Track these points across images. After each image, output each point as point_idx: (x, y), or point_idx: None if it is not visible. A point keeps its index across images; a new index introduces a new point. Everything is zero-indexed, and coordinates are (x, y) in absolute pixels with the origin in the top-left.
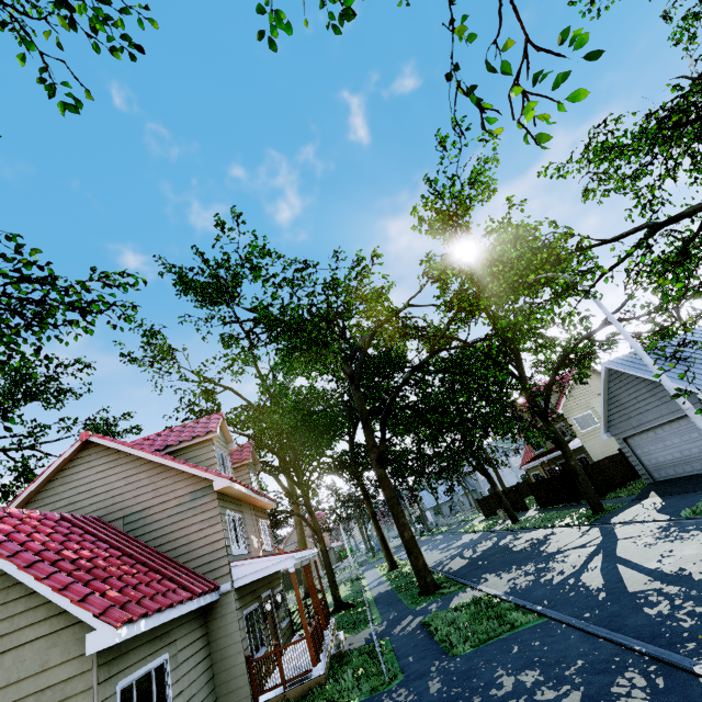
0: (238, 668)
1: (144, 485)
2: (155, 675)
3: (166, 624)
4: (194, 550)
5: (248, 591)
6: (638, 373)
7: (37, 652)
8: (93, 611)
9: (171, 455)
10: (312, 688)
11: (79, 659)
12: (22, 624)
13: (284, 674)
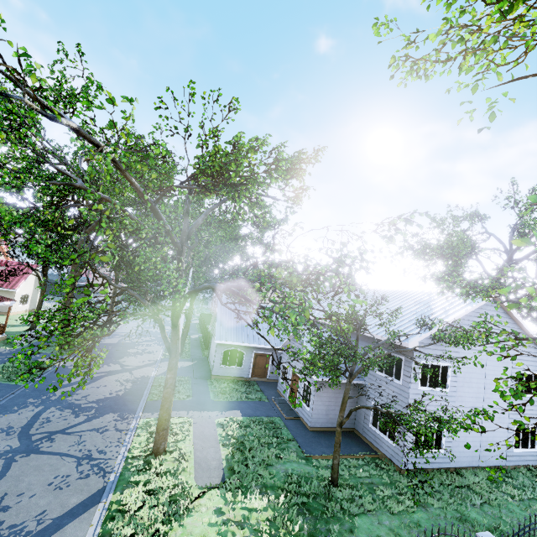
0: None
1: None
2: None
3: None
4: None
5: None
6: (217, 313)
7: None
8: None
9: None
10: None
11: None
12: None
13: None
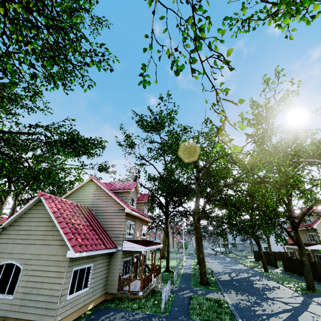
0: (116, 278)
1: (104, 201)
2: (87, 269)
3: (95, 254)
4: (113, 230)
5: (128, 252)
6: None
7: (56, 249)
8: (71, 244)
9: (115, 193)
10: (137, 298)
11: (65, 256)
12: (55, 239)
13: (130, 288)
